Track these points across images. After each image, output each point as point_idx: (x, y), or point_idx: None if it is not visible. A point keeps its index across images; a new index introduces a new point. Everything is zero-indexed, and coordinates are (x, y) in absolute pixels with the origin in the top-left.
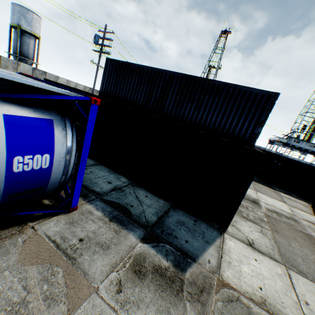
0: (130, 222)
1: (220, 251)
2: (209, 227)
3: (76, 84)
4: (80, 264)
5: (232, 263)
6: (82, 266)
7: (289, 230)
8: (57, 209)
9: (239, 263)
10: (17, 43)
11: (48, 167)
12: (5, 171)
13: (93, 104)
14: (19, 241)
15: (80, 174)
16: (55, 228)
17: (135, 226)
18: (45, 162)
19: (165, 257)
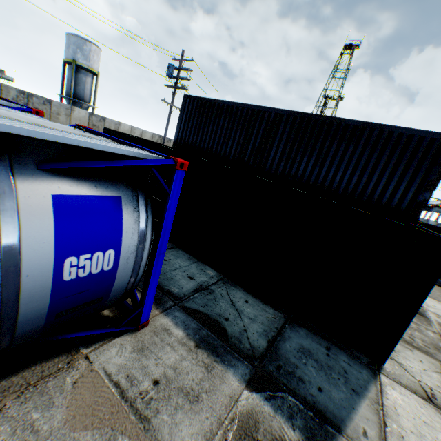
0: (226, 349)
1: (380, 411)
2: (352, 361)
3: (142, 131)
4: (157, 430)
5: (405, 438)
6: (159, 434)
7: None
8: (121, 327)
9: (418, 439)
10: (71, 83)
11: (112, 268)
12: (51, 280)
13: (178, 170)
14: (68, 382)
15: (155, 275)
16: (118, 359)
17: (234, 357)
18: (108, 261)
19: (289, 420)
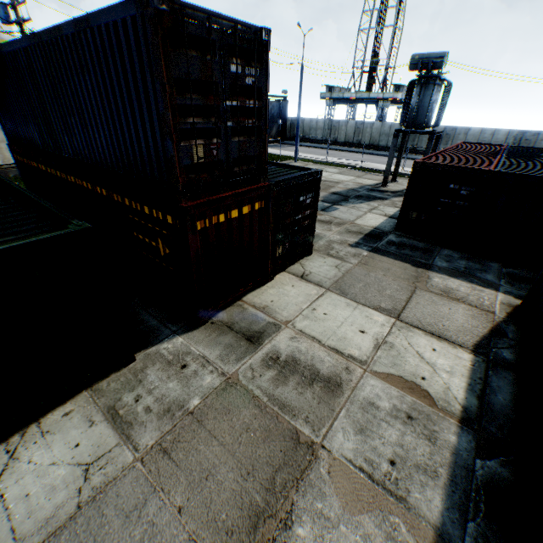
0: None
1: None
2: None
3: None
4: None
5: None
6: None
7: (239, 435)
8: None
9: None
10: None
11: None
12: None
13: None
14: None
15: None
16: None
17: None
18: None
19: None
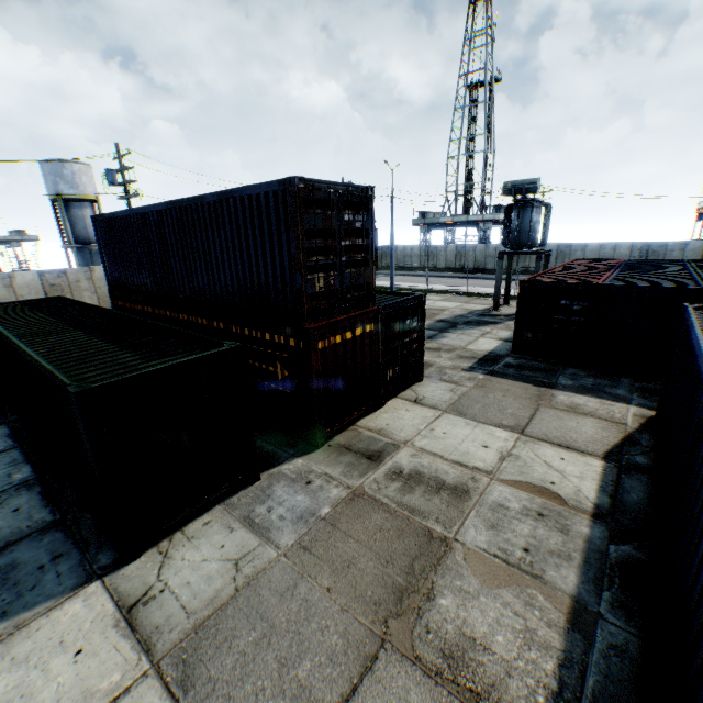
0: None
1: (5, 636)
2: (74, 569)
3: None
4: None
5: None
6: None
7: (374, 534)
8: None
9: (9, 667)
10: (66, 225)
11: None
12: None
13: None
14: None
15: None
16: None
17: None
18: None
19: None
